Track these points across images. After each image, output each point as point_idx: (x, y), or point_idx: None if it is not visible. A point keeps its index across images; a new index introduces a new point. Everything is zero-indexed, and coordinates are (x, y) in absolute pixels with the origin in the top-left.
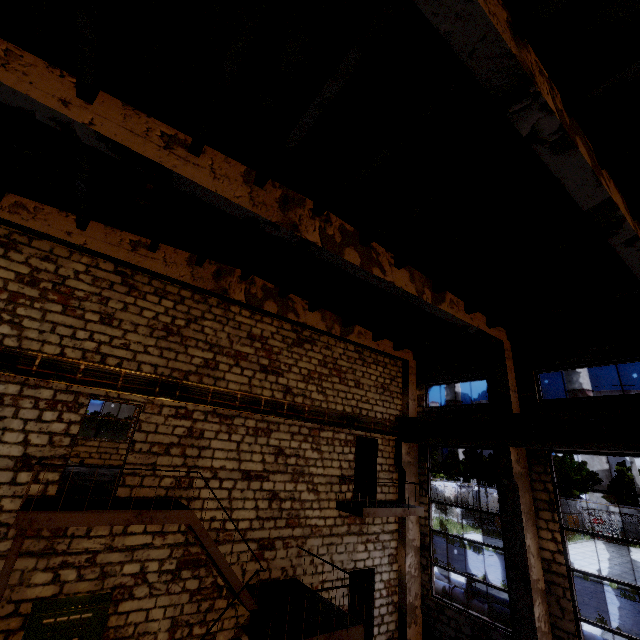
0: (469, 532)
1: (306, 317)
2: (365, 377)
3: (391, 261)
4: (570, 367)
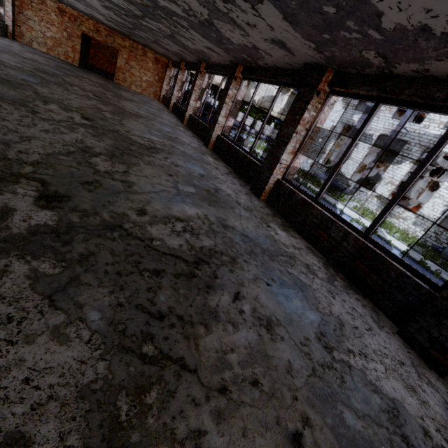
0: None
1: None
2: None
3: None
4: None
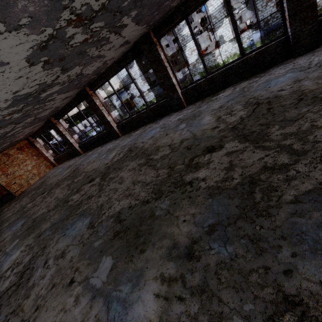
0: None
1: None
2: None
3: None
4: None
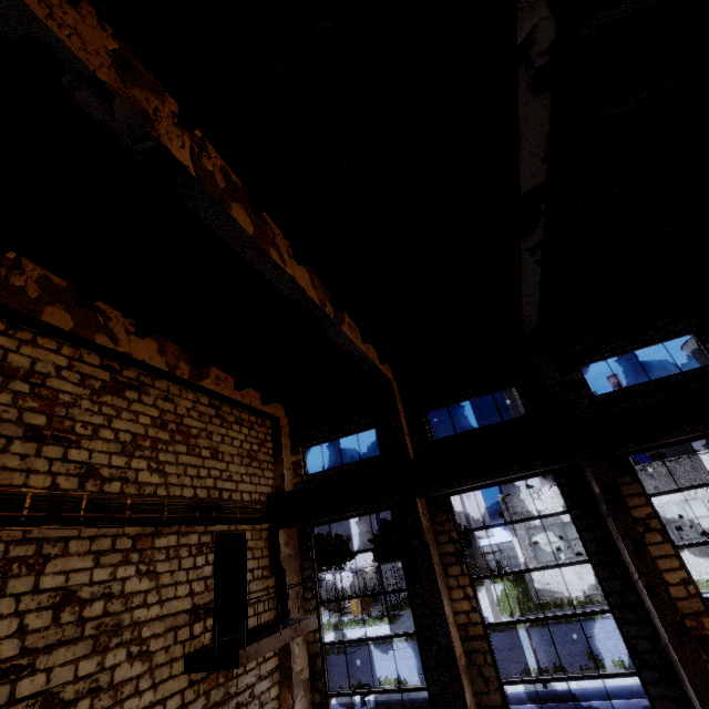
0: (327, 633)
1: (131, 345)
2: (226, 443)
3: (289, 251)
4: (455, 401)
